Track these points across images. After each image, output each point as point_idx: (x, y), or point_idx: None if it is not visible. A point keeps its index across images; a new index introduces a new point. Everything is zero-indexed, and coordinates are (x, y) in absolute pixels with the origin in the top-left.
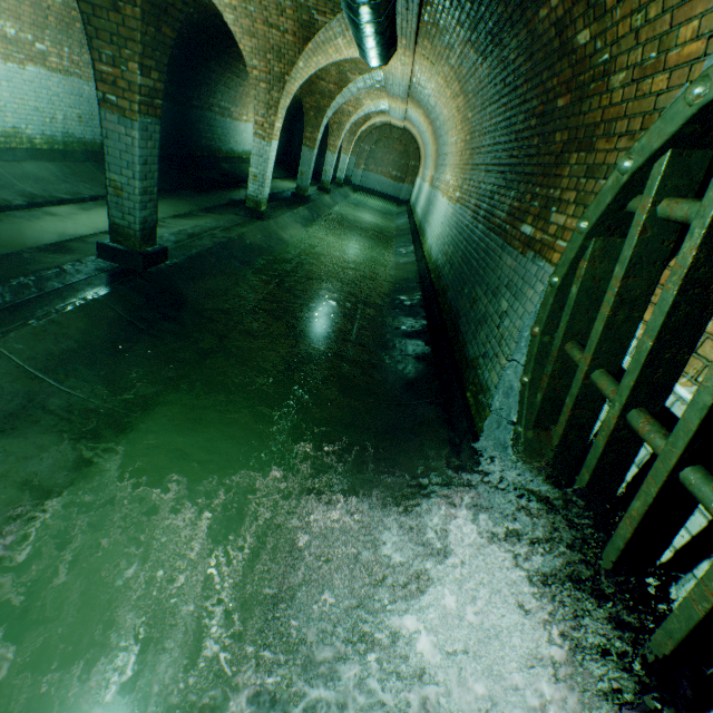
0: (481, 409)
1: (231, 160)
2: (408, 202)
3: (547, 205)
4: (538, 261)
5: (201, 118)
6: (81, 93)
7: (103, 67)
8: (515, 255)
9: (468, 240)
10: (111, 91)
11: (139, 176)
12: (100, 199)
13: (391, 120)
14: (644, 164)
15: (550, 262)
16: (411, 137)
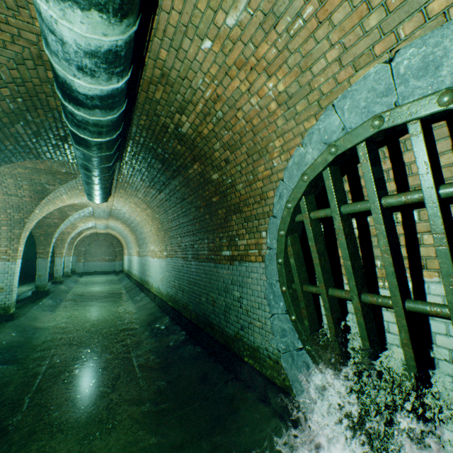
0: (263, 361)
1: None
2: (123, 270)
3: (232, 239)
4: (244, 263)
5: None
6: None
7: None
8: (227, 267)
9: (188, 272)
10: None
11: None
12: None
13: (98, 230)
14: (297, 203)
15: (251, 261)
16: (113, 236)
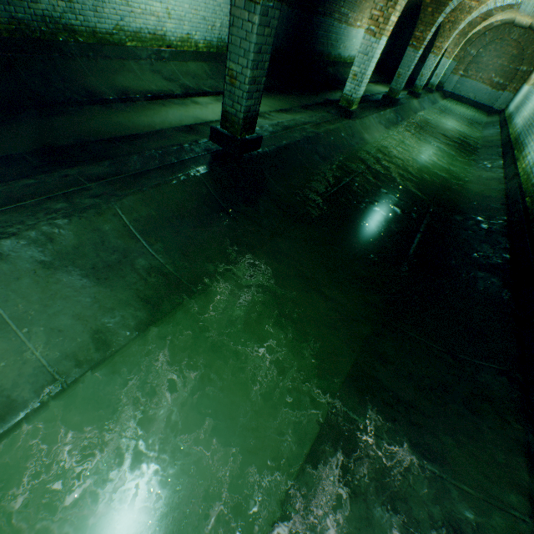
0: None
1: (335, 65)
2: (502, 111)
3: None
4: None
5: (320, 24)
6: None
7: None
8: None
9: None
10: None
11: (251, 65)
12: None
13: (516, 17)
14: None
15: None
16: (533, 37)
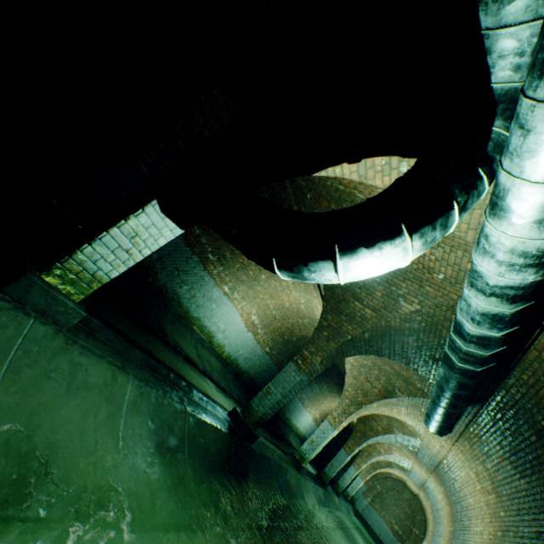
0: None
1: (285, 423)
2: None
3: None
4: None
5: None
6: (256, 350)
7: (305, 351)
8: None
9: None
10: (301, 359)
11: (283, 394)
12: (224, 391)
13: (407, 479)
14: None
15: None
16: (420, 505)
